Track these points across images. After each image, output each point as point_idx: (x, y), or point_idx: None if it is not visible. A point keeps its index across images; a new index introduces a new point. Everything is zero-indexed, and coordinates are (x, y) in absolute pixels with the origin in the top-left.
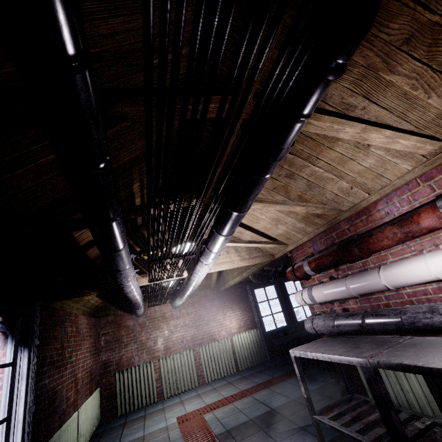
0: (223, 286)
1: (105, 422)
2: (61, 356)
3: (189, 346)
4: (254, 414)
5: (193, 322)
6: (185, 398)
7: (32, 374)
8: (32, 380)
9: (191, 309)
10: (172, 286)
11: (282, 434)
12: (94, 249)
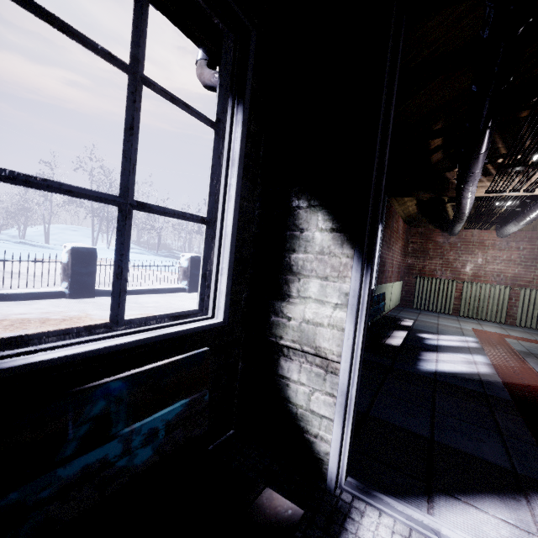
0: None
1: (402, 307)
2: (389, 241)
3: (506, 283)
4: None
5: (522, 261)
6: (484, 323)
7: (380, 241)
8: (380, 245)
9: (525, 245)
10: (510, 206)
11: None
12: (436, 154)
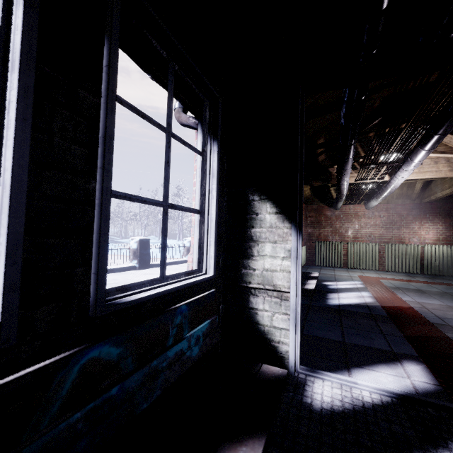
0: (427, 198)
1: (307, 265)
2: None
3: (375, 241)
4: (424, 289)
5: (384, 224)
6: (365, 271)
7: None
8: None
9: (384, 213)
10: (371, 188)
11: (443, 298)
12: (321, 156)
